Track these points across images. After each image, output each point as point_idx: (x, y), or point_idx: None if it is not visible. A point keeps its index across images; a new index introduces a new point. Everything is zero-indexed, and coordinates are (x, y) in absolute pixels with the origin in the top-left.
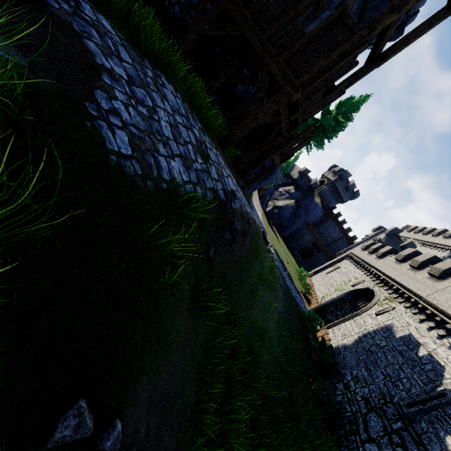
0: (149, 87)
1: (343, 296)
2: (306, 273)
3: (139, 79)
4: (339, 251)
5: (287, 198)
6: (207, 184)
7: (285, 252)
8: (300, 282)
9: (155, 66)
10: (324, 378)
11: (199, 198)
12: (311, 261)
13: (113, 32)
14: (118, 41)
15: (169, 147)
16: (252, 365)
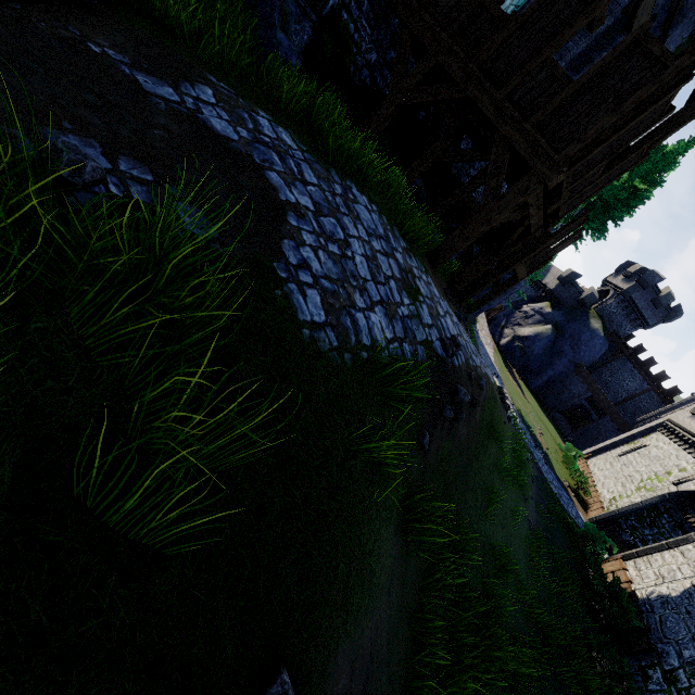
0: (338, 211)
1: (655, 501)
2: (577, 453)
3: (327, 204)
4: (642, 416)
5: (538, 322)
6: (417, 335)
7: (539, 420)
8: (566, 468)
9: (343, 175)
10: (621, 654)
11: (408, 360)
12: (587, 431)
13: (294, 147)
14: (301, 156)
15: (367, 293)
16: (489, 617)
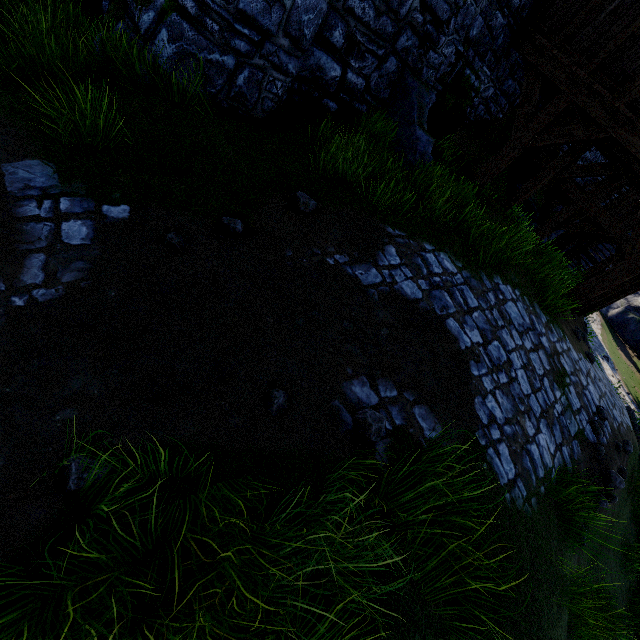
0: (497, 328)
1: None
2: None
3: (489, 325)
4: None
5: None
6: (571, 429)
7: None
8: None
9: (490, 272)
10: None
11: (567, 464)
12: None
13: (454, 270)
14: (460, 279)
15: (531, 412)
16: None
